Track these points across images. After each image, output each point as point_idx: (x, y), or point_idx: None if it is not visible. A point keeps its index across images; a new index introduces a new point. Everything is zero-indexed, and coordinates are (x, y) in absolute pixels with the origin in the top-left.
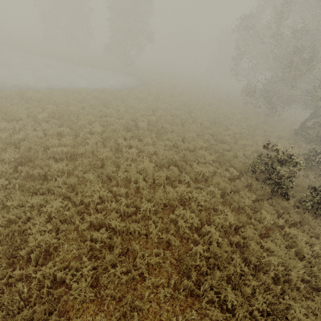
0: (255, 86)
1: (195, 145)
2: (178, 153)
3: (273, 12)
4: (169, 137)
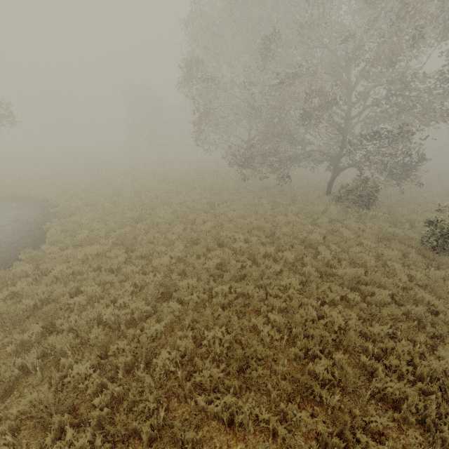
0: (253, 155)
1: (385, 347)
2: (448, 441)
3: (219, 56)
4: (315, 371)
